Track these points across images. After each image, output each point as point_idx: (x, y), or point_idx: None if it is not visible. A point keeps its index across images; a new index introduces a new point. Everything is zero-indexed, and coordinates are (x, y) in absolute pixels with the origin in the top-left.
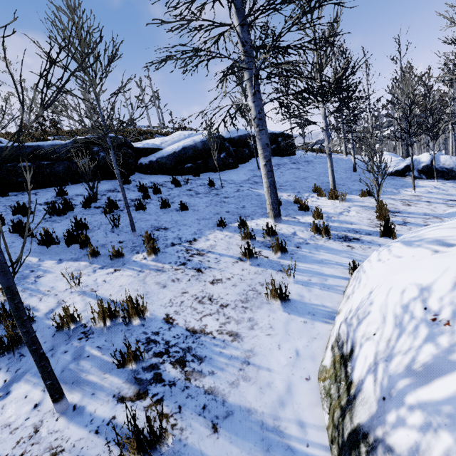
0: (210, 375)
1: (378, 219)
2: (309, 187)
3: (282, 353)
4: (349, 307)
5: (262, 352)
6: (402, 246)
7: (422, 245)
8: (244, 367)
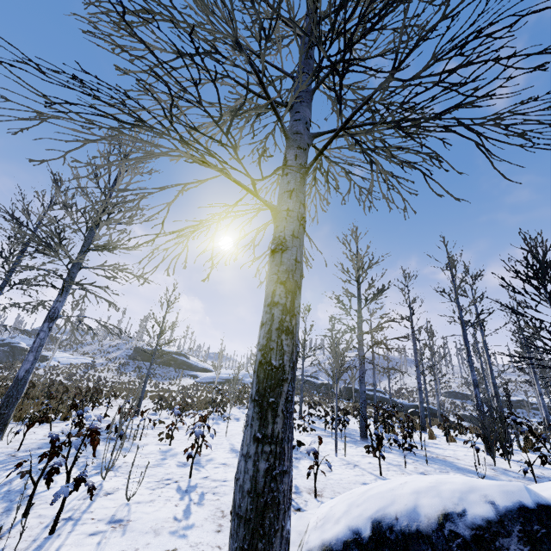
0: None
1: None
2: None
3: None
4: None
5: None
6: None
7: None
8: None
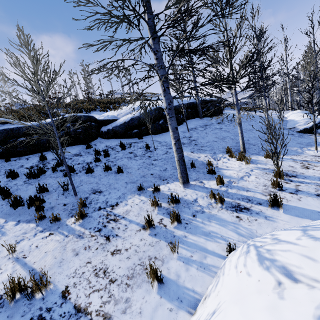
0: None
1: (273, 186)
2: (224, 148)
3: None
4: (200, 314)
5: None
6: (255, 261)
7: (270, 269)
8: None
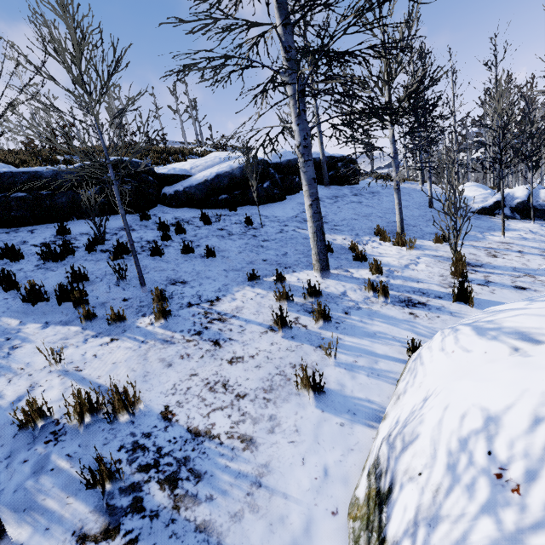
0: (207, 501)
1: (453, 276)
2: (371, 228)
3: (306, 471)
4: (397, 413)
5: (280, 468)
6: (473, 335)
7: (499, 337)
8: (254, 490)
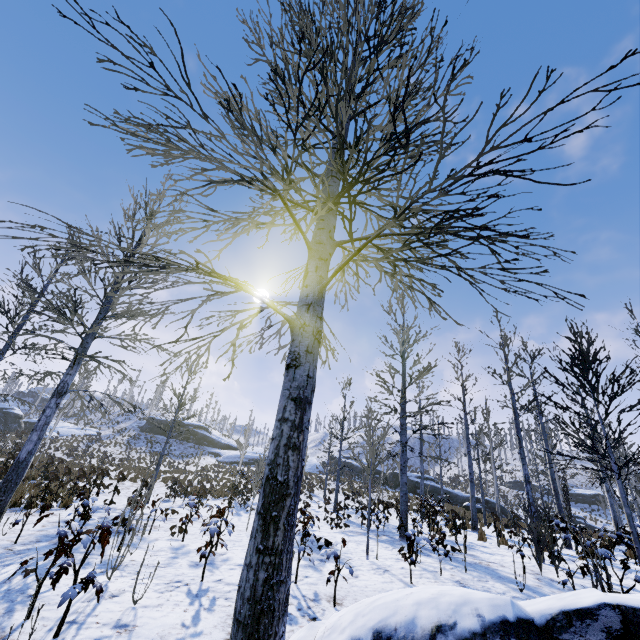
0: None
1: None
2: None
3: None
4: None
5: None
6: None
7: None
8: None
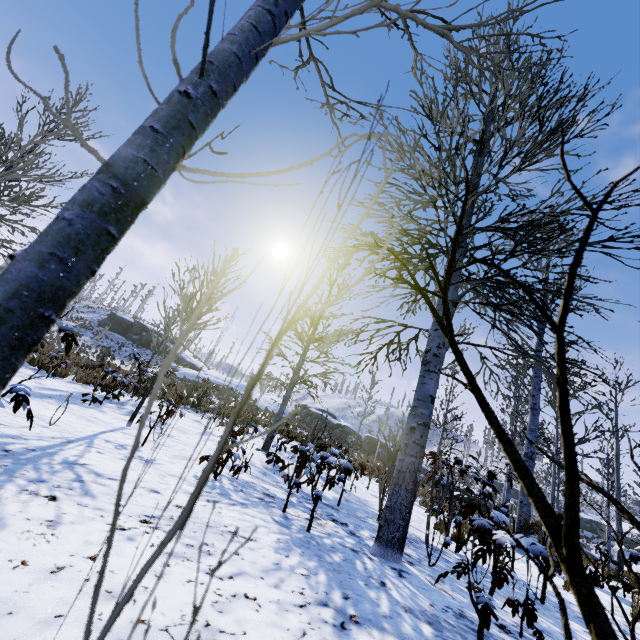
0: None
1: None
2: None
3: None
4: None
5: None
6: None
7: None
8: None
